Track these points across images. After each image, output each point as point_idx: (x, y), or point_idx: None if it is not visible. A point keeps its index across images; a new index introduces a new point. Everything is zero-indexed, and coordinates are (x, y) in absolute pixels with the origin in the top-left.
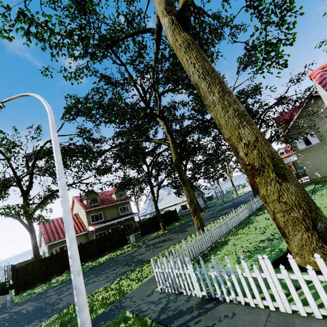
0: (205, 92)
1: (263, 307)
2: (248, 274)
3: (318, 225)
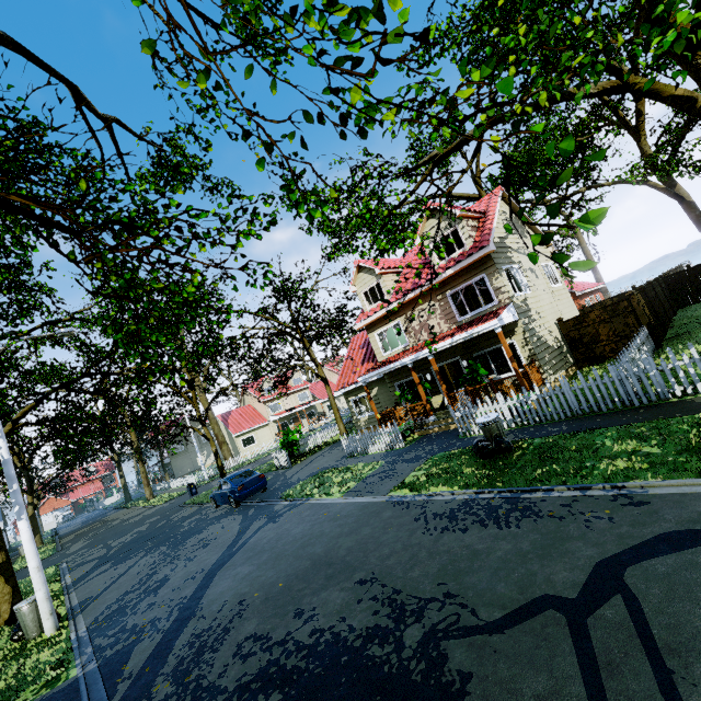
0: (212, 418)
1: (229, 468)
2: (227, 462)
3: (233, 455)
